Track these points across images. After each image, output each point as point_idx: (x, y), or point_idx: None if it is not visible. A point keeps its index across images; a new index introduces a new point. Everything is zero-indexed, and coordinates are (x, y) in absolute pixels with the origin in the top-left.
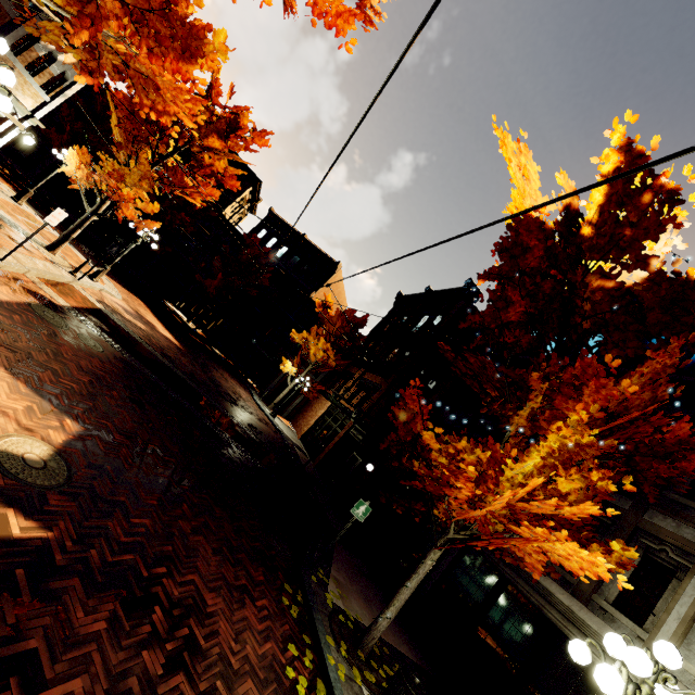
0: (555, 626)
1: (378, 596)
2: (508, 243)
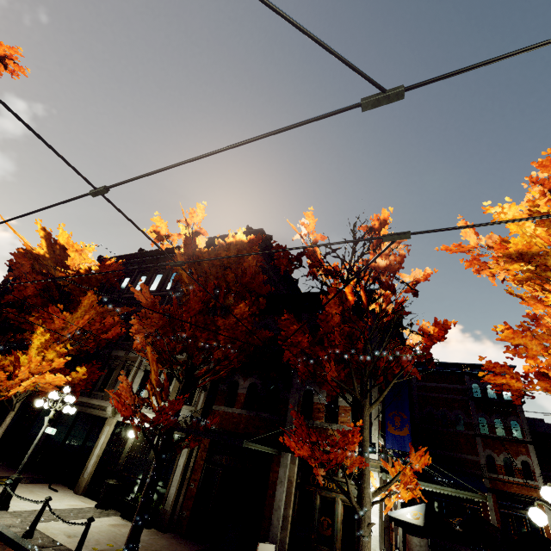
0: (97, 416)
1: (2, 467)
2: (12, 263)
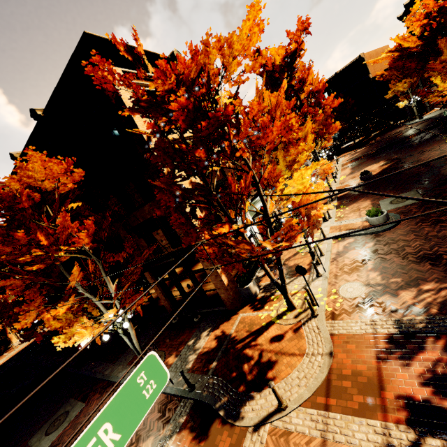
0: None
1: None
2: (394, 68)
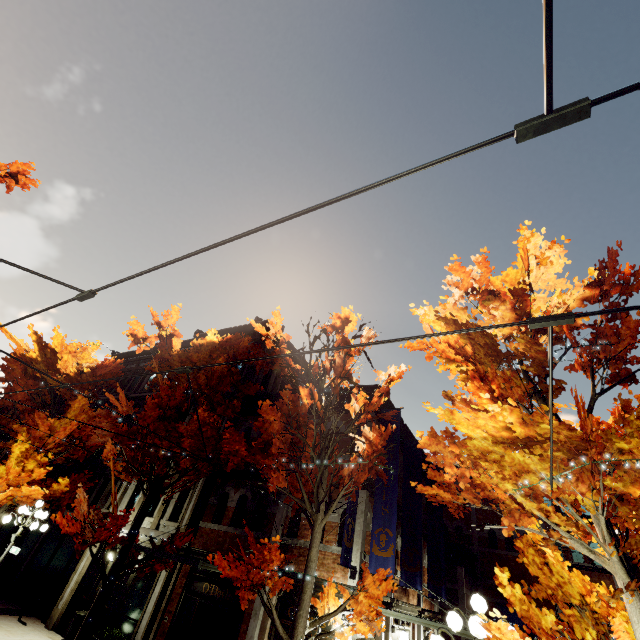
0: None
1: None
2: (4, 368)
